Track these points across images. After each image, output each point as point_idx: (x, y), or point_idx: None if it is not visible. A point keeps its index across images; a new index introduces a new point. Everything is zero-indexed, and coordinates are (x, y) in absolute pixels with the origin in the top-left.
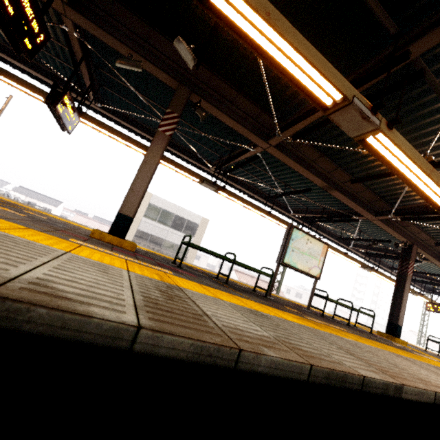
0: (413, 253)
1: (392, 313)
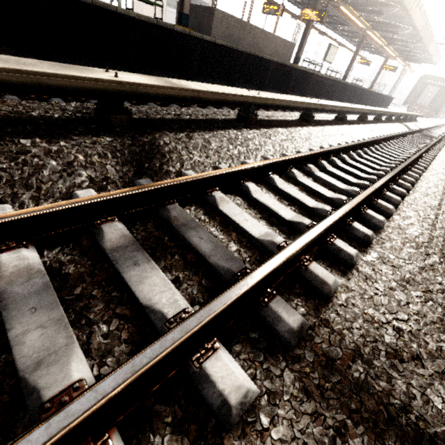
0: (364, 41)
1: (346, 71)
